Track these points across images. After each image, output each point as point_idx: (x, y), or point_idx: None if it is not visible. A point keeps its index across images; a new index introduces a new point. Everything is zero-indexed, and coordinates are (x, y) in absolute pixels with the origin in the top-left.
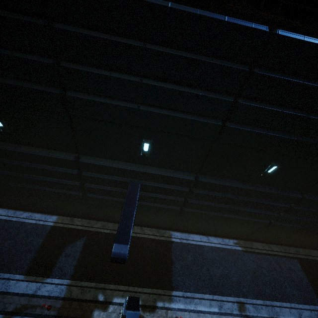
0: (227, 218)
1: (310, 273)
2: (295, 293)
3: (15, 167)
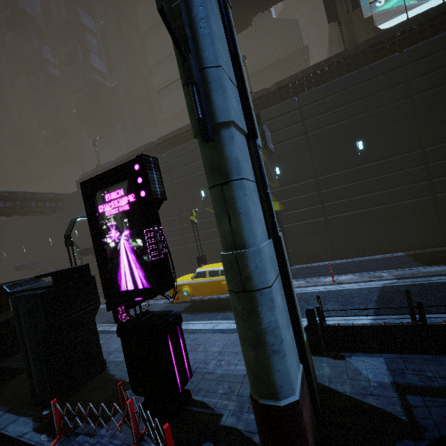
0: None
1: None
2: None
3: (365, 185)
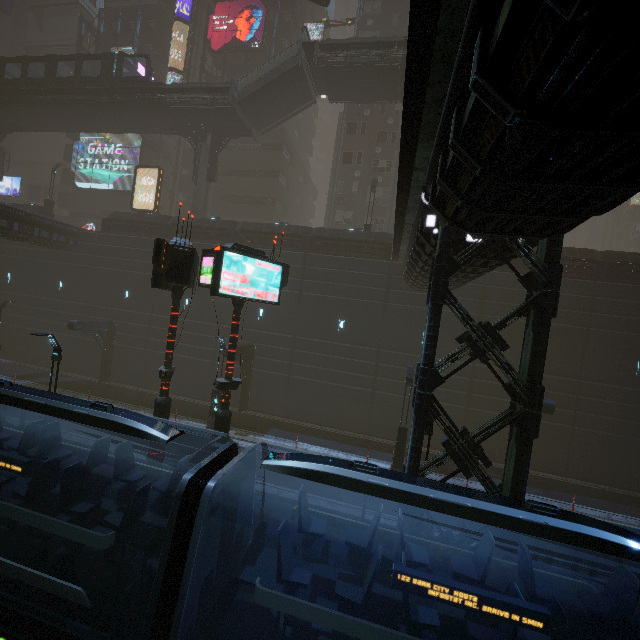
0: (1, 327)
1: (41, 374)
2: (3, 372)
3: None
